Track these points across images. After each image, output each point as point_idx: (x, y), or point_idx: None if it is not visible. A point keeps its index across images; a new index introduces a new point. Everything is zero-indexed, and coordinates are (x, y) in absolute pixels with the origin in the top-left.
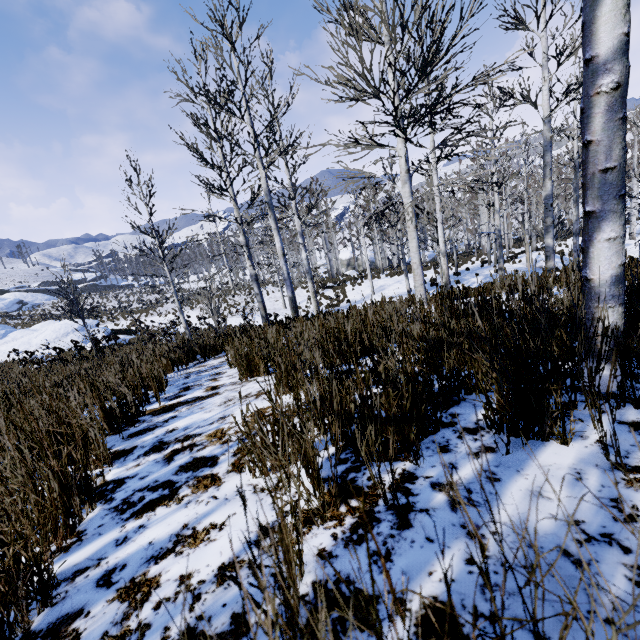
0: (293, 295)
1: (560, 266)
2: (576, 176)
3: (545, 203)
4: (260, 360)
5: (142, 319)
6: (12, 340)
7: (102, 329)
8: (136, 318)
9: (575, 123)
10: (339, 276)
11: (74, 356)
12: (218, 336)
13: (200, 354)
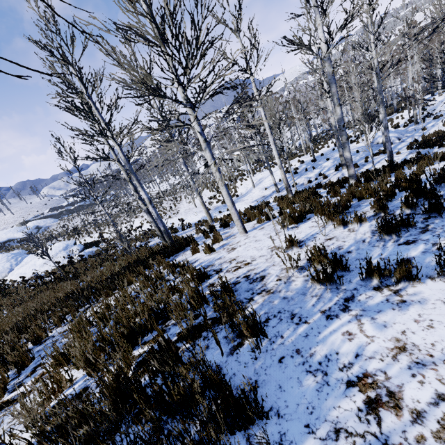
0: (165, 228)
1: (393, 140)
2: (379, 81)
3: (338, 125)
4: (62, 358)
5: (106, 230)
6: (25, 264)
7: (78, 246)
8: (103, 230)
9: (371, 37)
10: (235, 171)
11: (50, 279)
12: (111, 274)
13: (86, 302)
